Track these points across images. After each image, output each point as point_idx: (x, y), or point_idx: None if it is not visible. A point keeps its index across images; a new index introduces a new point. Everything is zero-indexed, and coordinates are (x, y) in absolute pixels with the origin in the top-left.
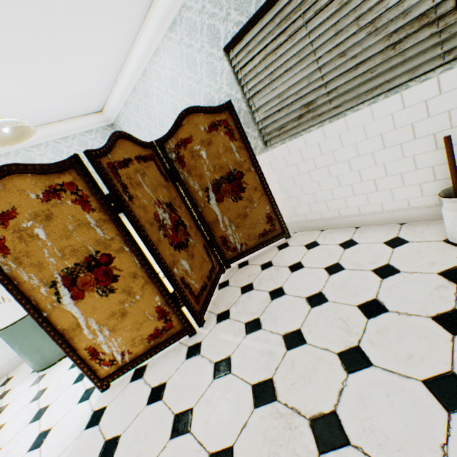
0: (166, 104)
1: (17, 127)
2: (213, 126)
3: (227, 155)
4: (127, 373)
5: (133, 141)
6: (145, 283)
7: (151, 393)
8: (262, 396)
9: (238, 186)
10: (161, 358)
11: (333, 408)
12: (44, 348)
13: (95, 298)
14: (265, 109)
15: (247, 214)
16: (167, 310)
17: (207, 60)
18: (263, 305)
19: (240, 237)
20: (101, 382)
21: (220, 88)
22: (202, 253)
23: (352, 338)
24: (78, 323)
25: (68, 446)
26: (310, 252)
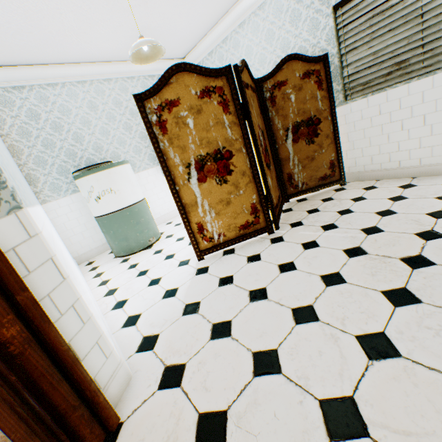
0: (254, 56)
1: (150, 49)
2: (306, 74)
3: (311, 102)
4: (216, 252)
5: (249, 72)
6: (248, 182)
7: (247, 258)
8: (354, 253)
9: (313, 132)
10: (246, 245)
11: (418, 254)
12: (131, 238)
13: (212, 185)
14: (356, 65)
15: (314, 158)
16: (258, 209)
17: (312, 16)
18: (334, 218)
19: (303, 177)
20: (200, 253)
21: (317, 43)
22: (275, 181)
23: (425, 227)
24: (196, 201)
25: (185, 282)
26: (370, 191)
